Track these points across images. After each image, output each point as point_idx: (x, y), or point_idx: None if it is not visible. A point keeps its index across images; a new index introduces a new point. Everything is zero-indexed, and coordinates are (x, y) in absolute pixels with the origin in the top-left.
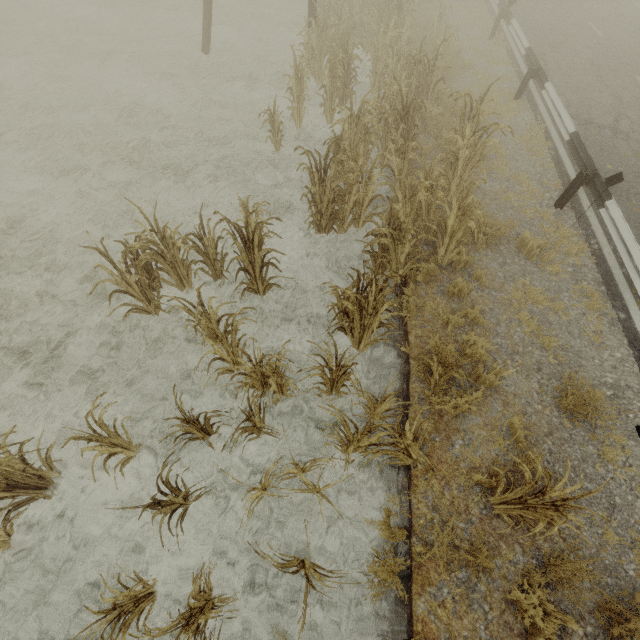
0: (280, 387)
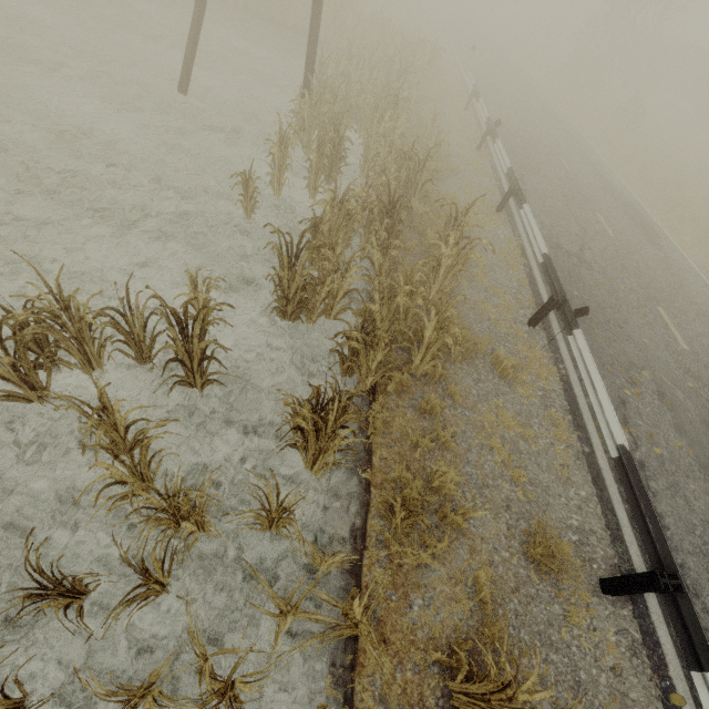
0: (201, 524)
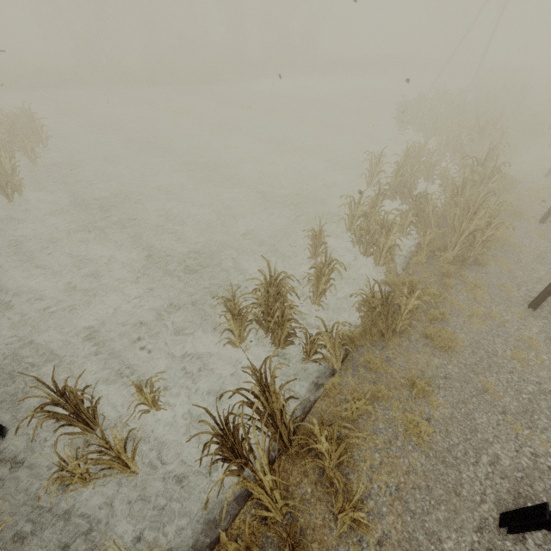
0: None
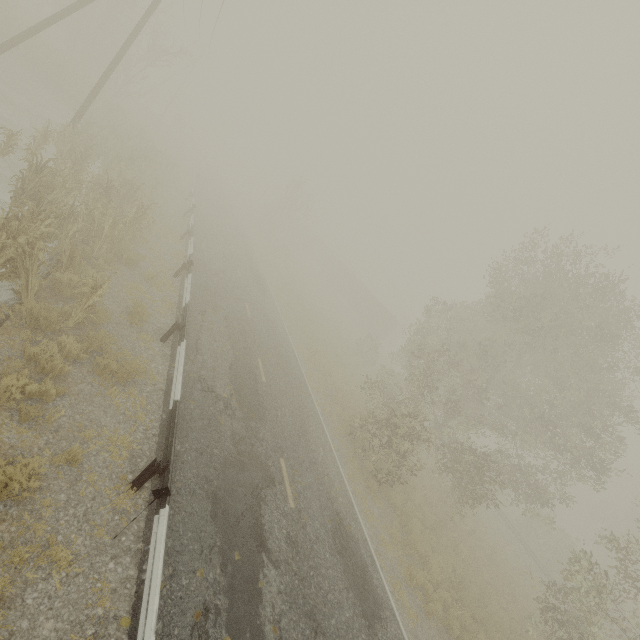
0: None
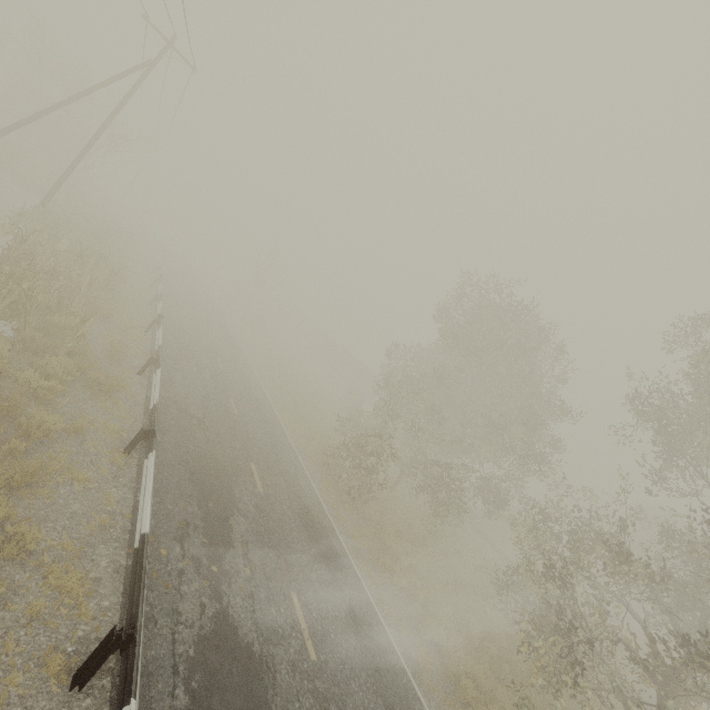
0: None
